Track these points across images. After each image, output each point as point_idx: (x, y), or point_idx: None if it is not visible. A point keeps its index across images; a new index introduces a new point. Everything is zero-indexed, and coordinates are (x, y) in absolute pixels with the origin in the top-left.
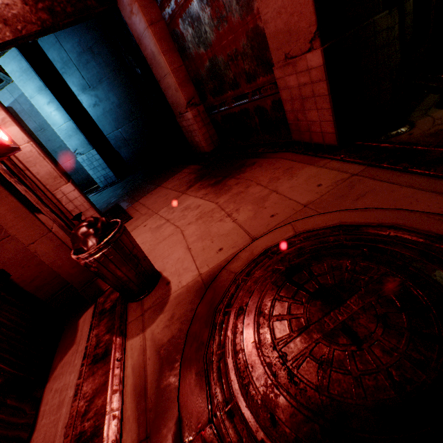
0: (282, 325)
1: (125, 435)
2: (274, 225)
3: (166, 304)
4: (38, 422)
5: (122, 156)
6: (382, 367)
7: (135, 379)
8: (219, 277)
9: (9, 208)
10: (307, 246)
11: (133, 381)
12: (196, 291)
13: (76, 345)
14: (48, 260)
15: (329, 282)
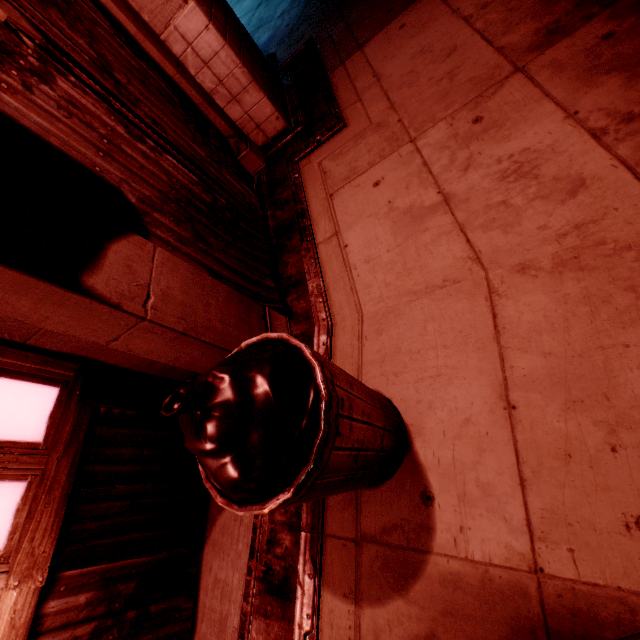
0: None
1: None
2: None
3: (415, 577)
4: (198, 619)
5: None
6: None
7: None
8: None
9: None
10: None
11: None
12: (512, 627)
13: None
14: (163, 358)
15: None
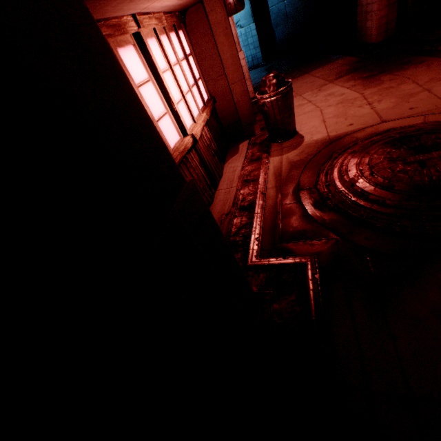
0: (379, 158)
1: (268, 184)
2: (408, 115)
3: (299, 147)
4: (223, 174)
5: (276, 36)
6: (429, 175)
7: (274, 170)
8: (342, 139)
9: (231, 54)
10: (427, 128)
11: (273, 171)
12: (322, 143)
13: (239, 154)
14: (236, 99)
15: (428, 144)
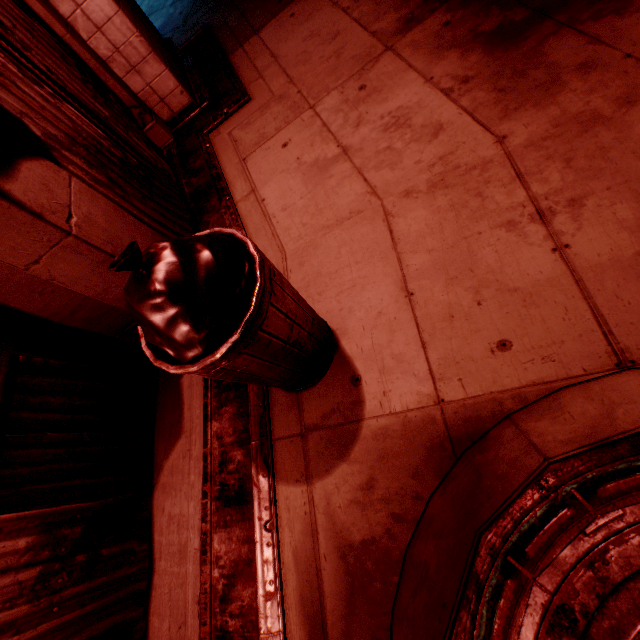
0: None
1: None
2: None
3: (354, 442)
4: (155, 559)
5: None
6: None
7: (301, 584)
8: (493, 443)
9: None
10: None
11: (297, 585)
12: (427, 447)
13: (186, 438)
14: (90, 291)
15: None
